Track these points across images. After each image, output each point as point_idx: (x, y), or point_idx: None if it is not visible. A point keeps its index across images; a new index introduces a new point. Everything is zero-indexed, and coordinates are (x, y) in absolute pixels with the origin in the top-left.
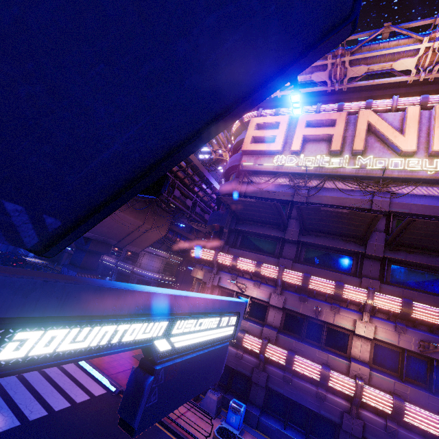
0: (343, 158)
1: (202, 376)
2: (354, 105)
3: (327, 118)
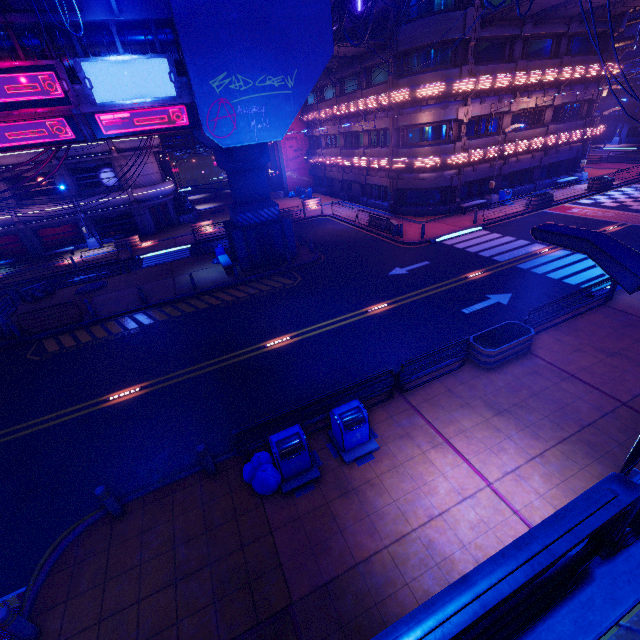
0: None
1: None
2: None
3: None
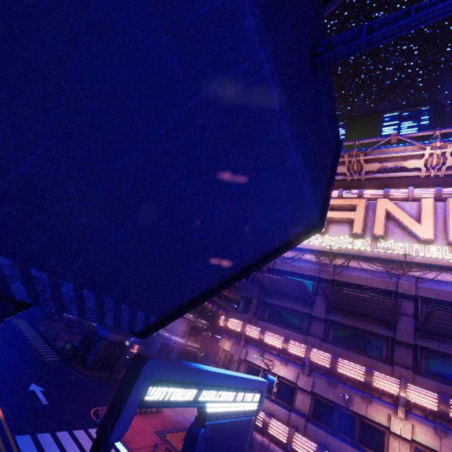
0: (365, 240)
1: (231, 441)
2: (373, 192)
3: (348, 203)
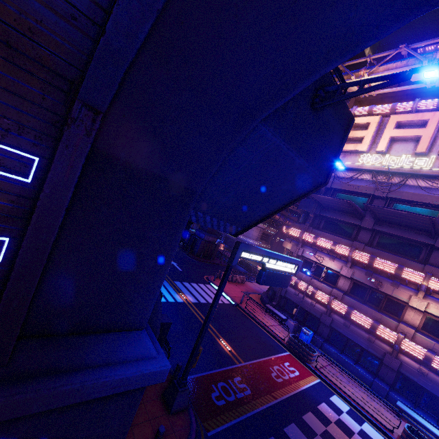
0: (429, 158)
1: (279, 281)
2: None
3: (419, 119)
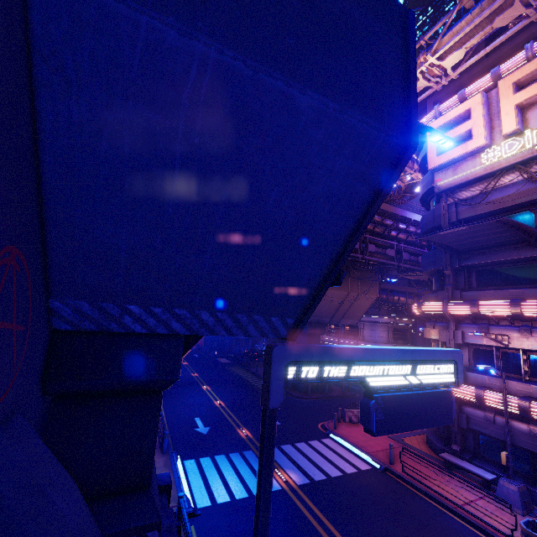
0: None
1: (424, 413)
2: None
3: None
